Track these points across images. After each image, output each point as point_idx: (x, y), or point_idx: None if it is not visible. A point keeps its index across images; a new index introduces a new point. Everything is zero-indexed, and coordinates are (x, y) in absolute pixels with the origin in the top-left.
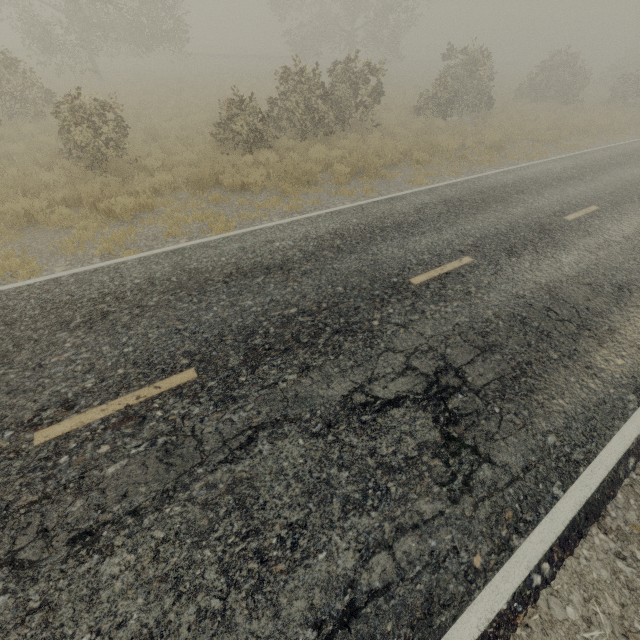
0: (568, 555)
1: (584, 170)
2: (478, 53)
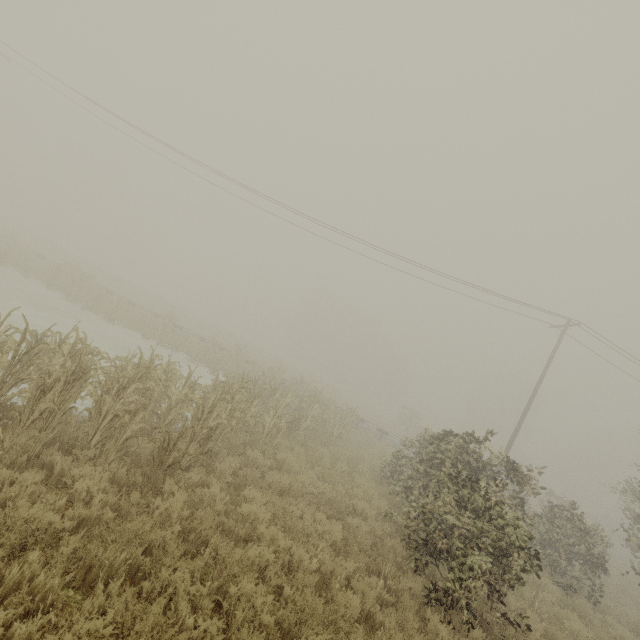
0: None
1: None
2: None
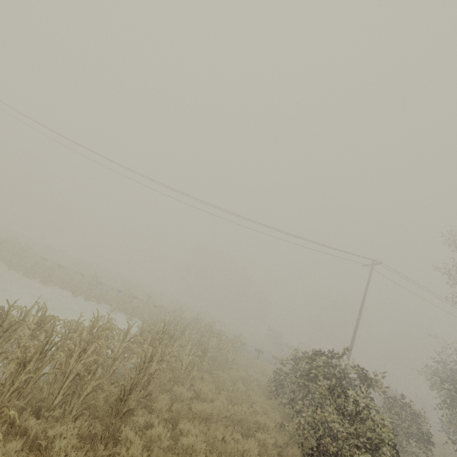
0: None
1: None
2: None
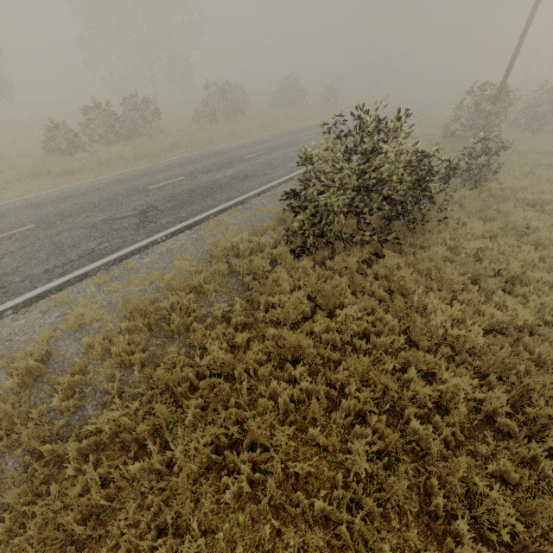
0: (175, 236)
1: (274, 138)
2: (224, 84)
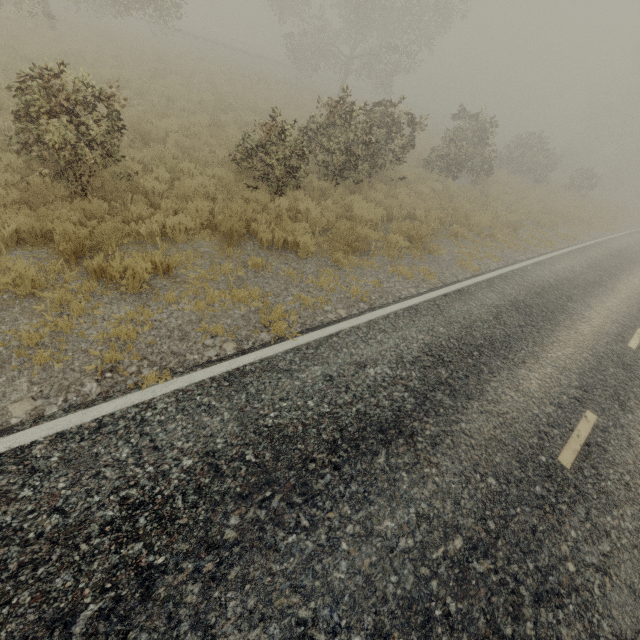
0: None
1: (599, 273)
2: (487, 122)
